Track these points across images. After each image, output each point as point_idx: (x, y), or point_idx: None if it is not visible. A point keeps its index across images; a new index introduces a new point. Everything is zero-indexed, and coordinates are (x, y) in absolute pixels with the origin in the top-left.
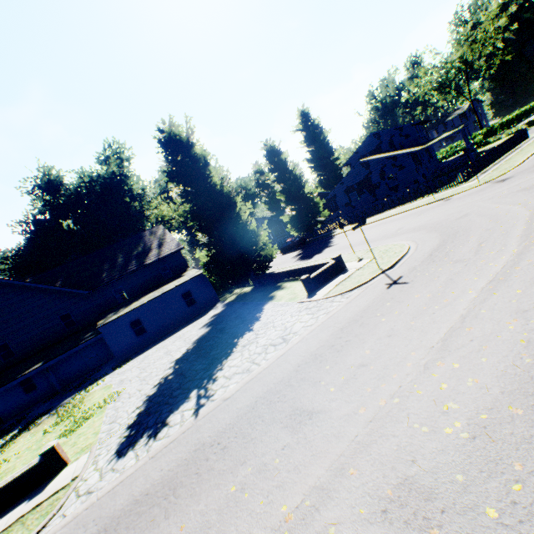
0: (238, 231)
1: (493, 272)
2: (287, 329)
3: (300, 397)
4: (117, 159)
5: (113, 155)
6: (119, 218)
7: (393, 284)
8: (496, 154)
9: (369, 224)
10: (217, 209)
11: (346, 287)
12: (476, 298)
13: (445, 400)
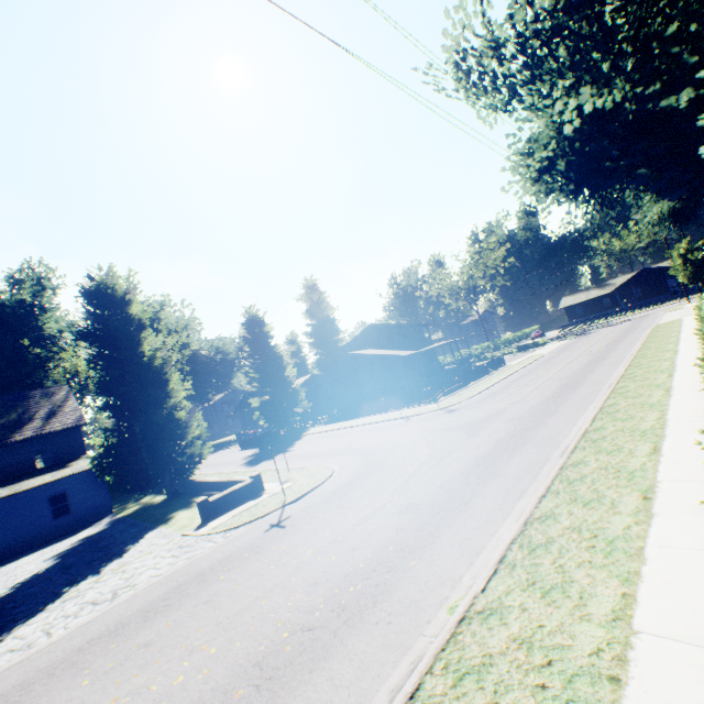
0: (157, 418)
1: (344, 528)
2: (133, 577)
3: (45, 694)
4: (36, 285)
5: (33, 279)
6: (4, 363)
7: (274, 526)
8: (471, 377)
9: (339, 430)
10: (137, 384)
11: (238, 521)
12: (305, 560)
13: (164, 698)
